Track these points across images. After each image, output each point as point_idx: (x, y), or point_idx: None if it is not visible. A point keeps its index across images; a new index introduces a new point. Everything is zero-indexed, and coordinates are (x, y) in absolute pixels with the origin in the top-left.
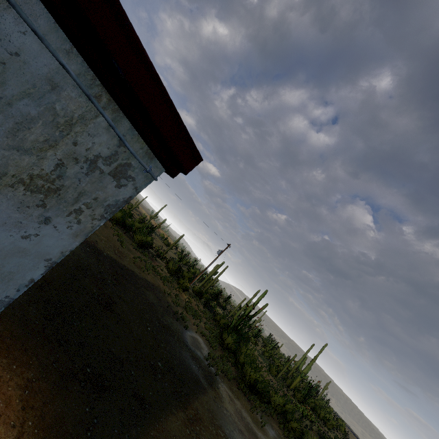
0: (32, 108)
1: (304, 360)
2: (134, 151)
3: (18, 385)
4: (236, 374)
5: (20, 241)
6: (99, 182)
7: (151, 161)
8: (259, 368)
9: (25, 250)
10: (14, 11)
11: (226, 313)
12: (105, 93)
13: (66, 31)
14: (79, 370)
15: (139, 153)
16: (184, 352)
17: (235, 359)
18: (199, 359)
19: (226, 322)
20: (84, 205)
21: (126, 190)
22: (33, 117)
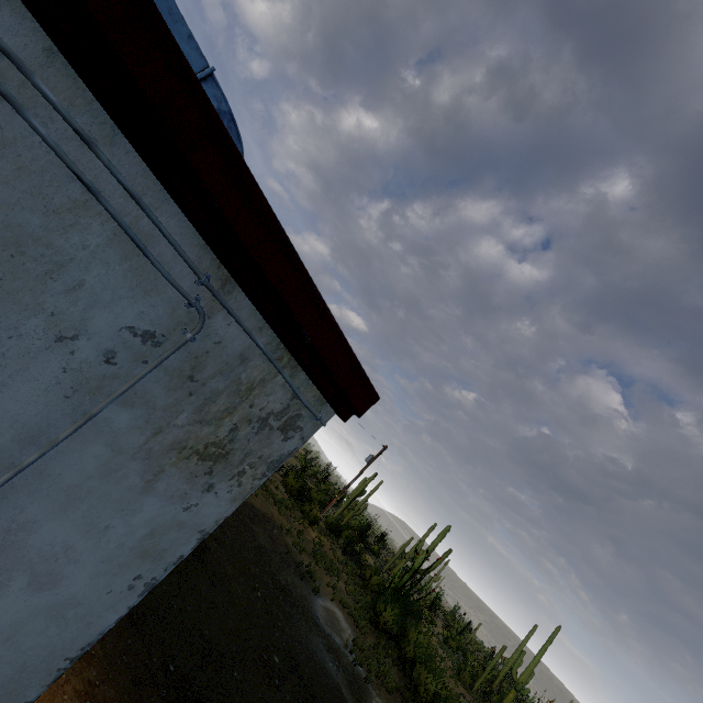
0: (221, 383)
1: (520, 657)
2: (306, 402)
3: (76, 692)
4: (400, 680)
5: (181, 513)
6: (267, 439)
7: (322, 407)
8: (441, 671)
9: (182, 523)
10: (225, 310)
11: (380, 564)
12: (287, 354)
13: (266, 317)
14: (158, 668)
15: (311, 401)
16: (314, 638)
17: (399, 652)
18: (338, 650)
19: (380, 582)
20: (248, 465)
21: (292, 442)
22: (220, 390)
